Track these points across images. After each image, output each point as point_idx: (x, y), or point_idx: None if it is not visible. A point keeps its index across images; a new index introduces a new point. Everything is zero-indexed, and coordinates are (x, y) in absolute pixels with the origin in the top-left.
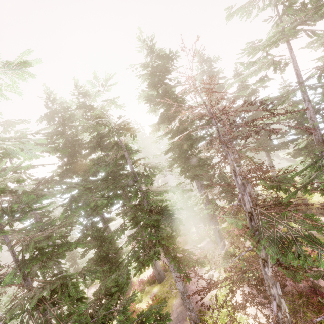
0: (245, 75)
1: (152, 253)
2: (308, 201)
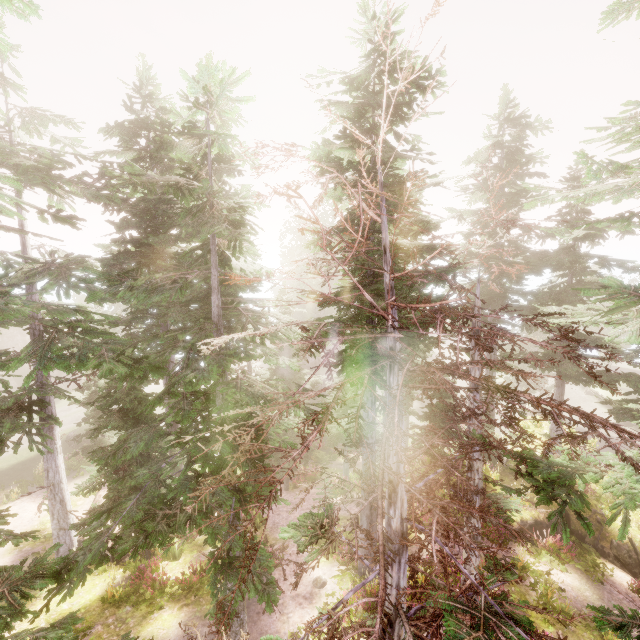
0: (585, 191)
1: (182, 521)
2: (602, 517)
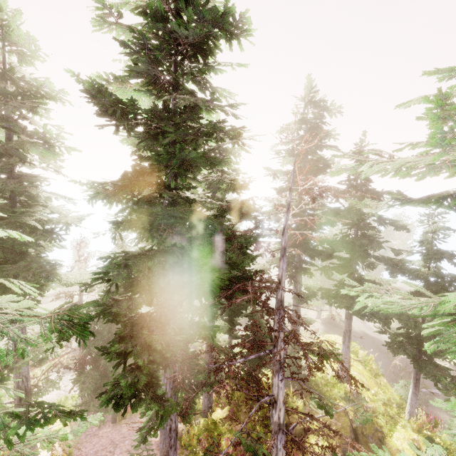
0: (401, 164)
1: None
2: (382, 434)
